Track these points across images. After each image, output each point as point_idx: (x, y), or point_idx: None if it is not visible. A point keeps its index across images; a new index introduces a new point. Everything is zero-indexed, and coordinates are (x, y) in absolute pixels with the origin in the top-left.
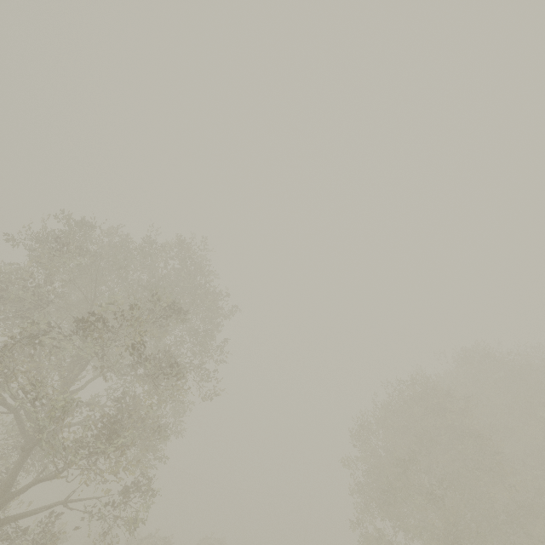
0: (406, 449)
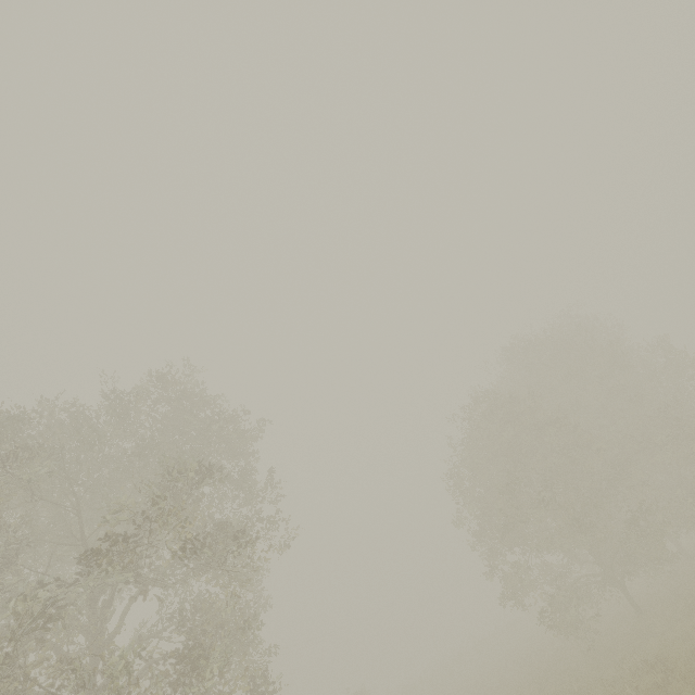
0: (501, 472)
